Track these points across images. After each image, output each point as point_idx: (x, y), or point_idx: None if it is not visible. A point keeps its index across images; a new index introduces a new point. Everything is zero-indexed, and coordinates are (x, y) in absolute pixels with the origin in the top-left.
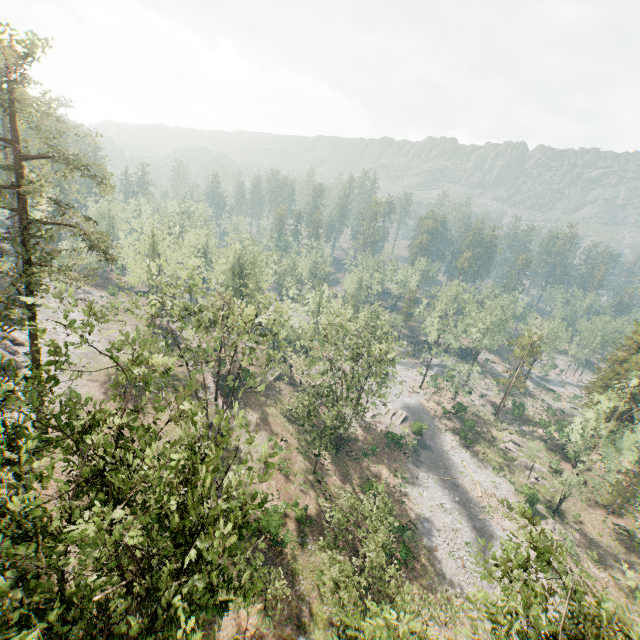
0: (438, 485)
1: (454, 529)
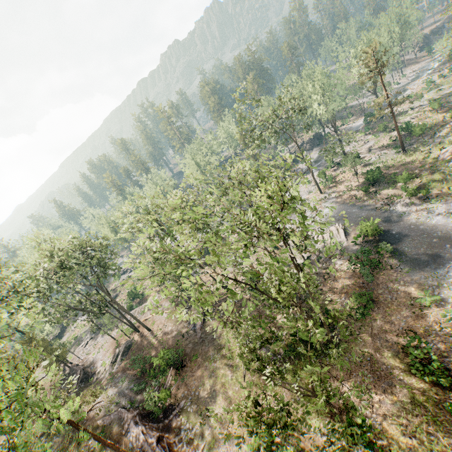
0: None
1: None
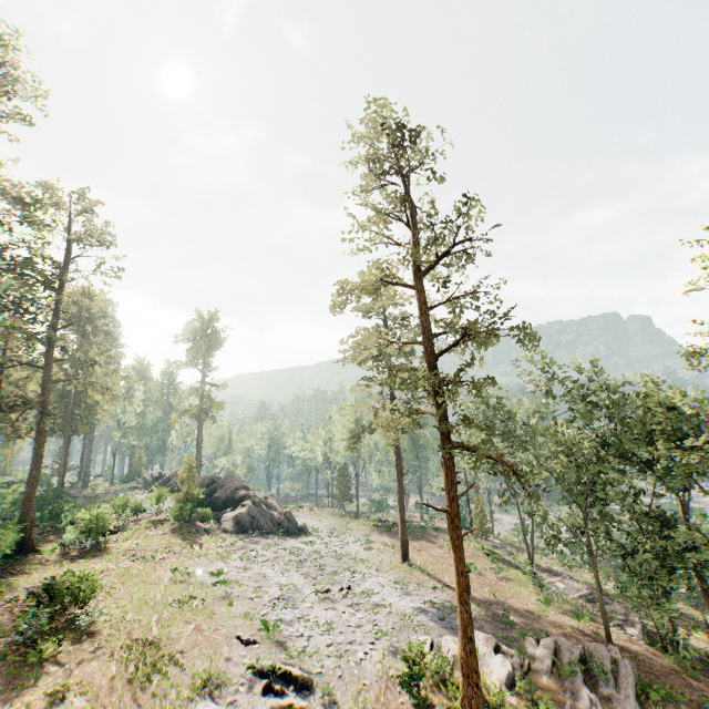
0: None
1: None
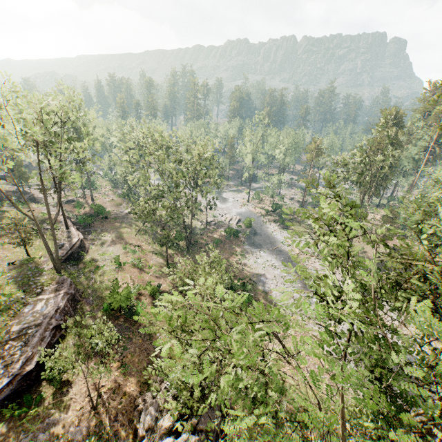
0: (268, 254)
1: (282, 276)
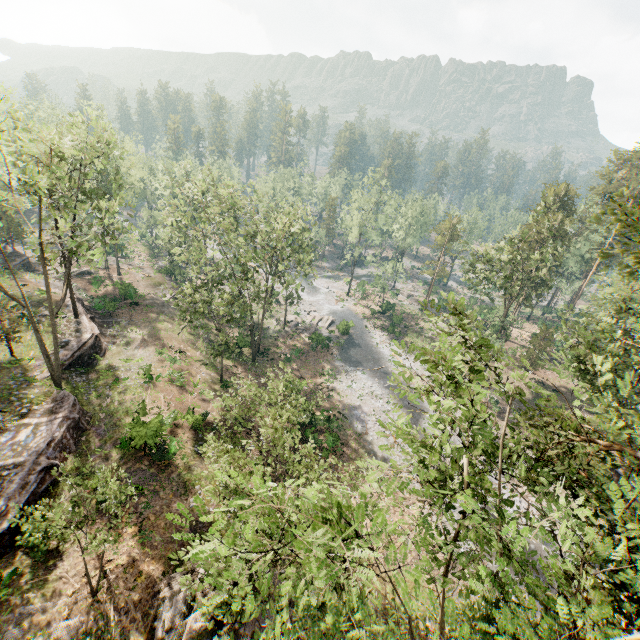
0: (368, 376)
1: (385, 411)
